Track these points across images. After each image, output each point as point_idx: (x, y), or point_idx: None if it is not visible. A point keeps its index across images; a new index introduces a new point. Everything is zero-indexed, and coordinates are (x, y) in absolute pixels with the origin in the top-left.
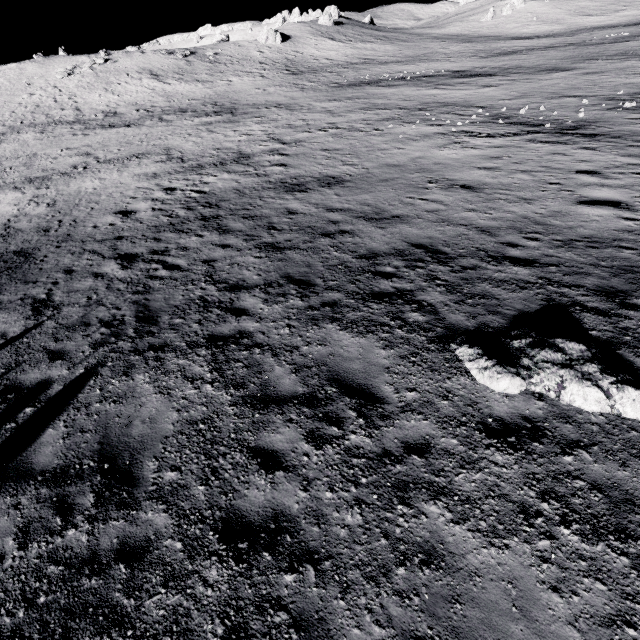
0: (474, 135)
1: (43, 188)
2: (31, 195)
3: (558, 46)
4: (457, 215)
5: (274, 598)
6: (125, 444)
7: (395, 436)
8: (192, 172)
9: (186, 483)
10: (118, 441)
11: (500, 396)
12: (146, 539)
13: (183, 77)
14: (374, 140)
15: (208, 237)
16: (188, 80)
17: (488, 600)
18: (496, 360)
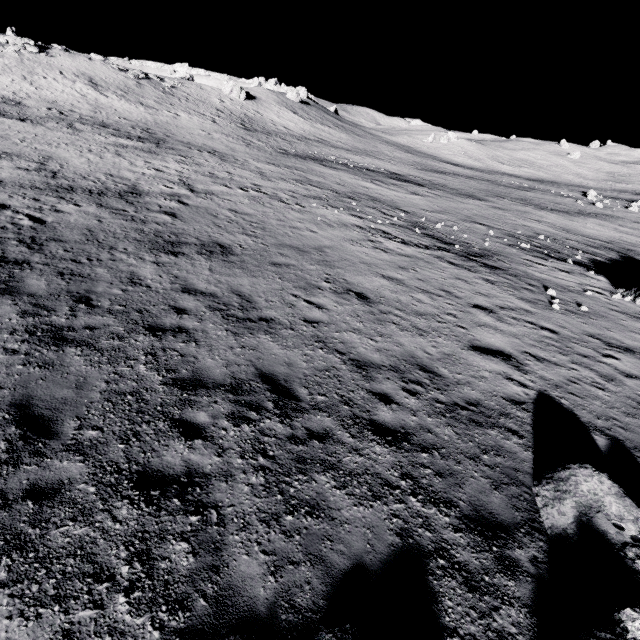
0: (390, 237)
1: None
2: None
3: (477, 178)
4: (338, 334)
5: None
6: None
7: None
8: (52, 192)
9: None
10: None
11: None
12: None
13: (126, 95)
14: (291, 215)
15: None
16: (131, 100)
17: None
18: None
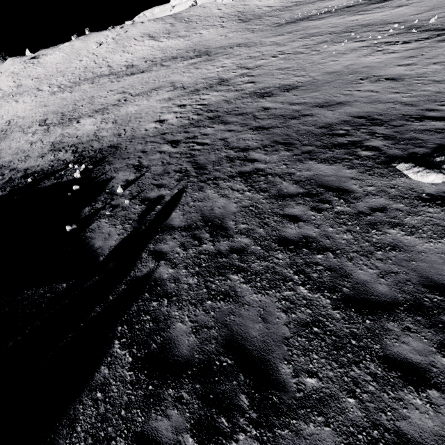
0: (392, 44)
1: (105, 114)
2: (100, 119)
3: None
4: (385, 97)
5: (314, 262)
6: (214, 216)
7: (364, 206)
8: (193, 94)
9: (252, 228)
10: (210, 215)
11: (429, 185)
12: (242, 246)
13: (170, 35)
14: (314, 58)
15: (217, 127)
16: (173, 37)
17: (430, 260)
18: (425, 167)
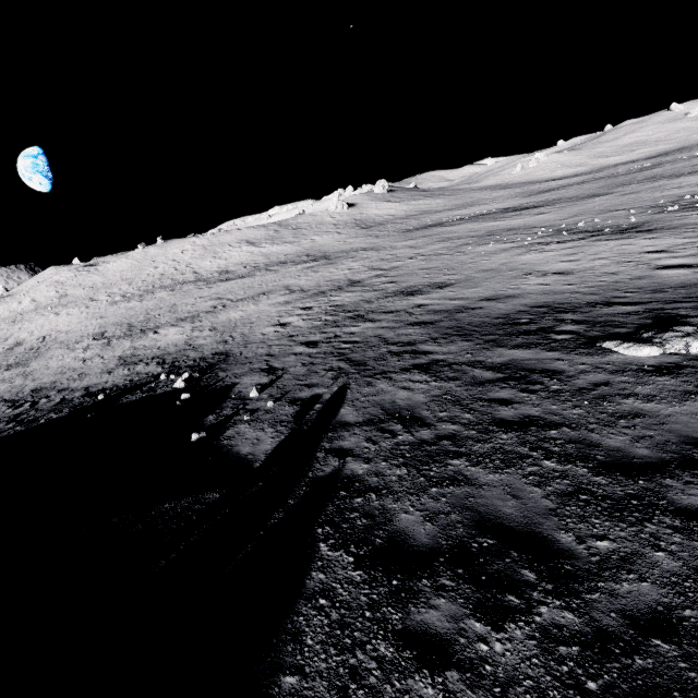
0: (546, 244)
1: (197, 322)
2: (190, 327)
3: (590, 180)
4: (559, 288)
5: (550, 438)
6: (400, 408)
7: (583, 382)
8: (318, 296)
9: (456, 415)
10: (393, 408)
11: (646, 358)
12: (450, 433)
13: (274, 241)
14: (461, 258)
15: (364, 325)
16: (278, 243)
17: (682, 421)
18: (635, 342)
